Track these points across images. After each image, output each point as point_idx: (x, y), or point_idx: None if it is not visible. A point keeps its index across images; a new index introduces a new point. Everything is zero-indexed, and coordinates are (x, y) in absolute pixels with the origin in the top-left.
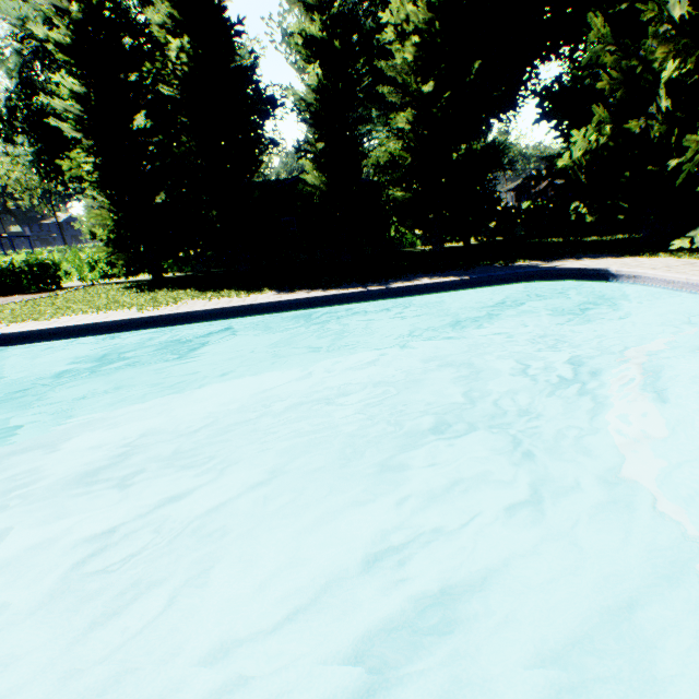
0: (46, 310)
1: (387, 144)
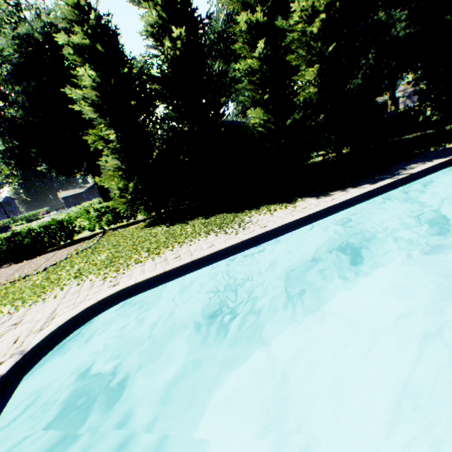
0: (123, 255)
1: None
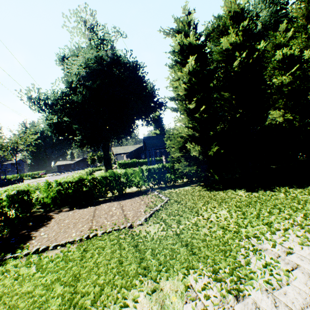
0: (266, 215)
1: None
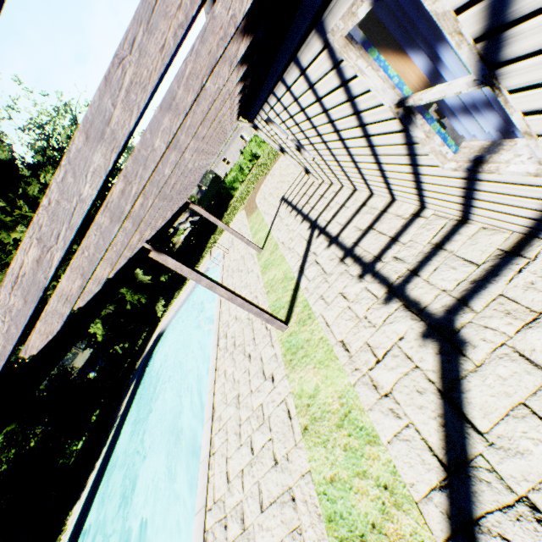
0: None
1: None
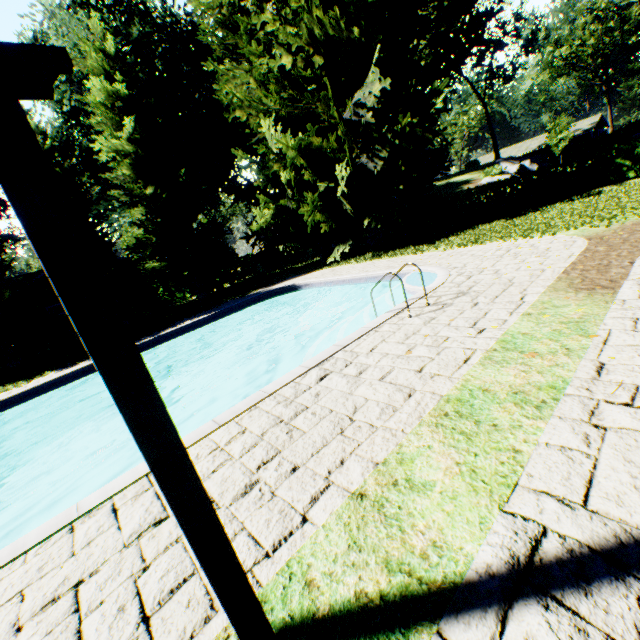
0: None
1: (132, 230)
